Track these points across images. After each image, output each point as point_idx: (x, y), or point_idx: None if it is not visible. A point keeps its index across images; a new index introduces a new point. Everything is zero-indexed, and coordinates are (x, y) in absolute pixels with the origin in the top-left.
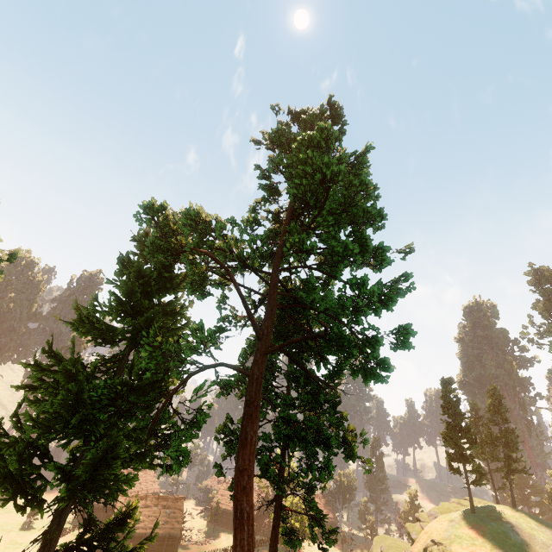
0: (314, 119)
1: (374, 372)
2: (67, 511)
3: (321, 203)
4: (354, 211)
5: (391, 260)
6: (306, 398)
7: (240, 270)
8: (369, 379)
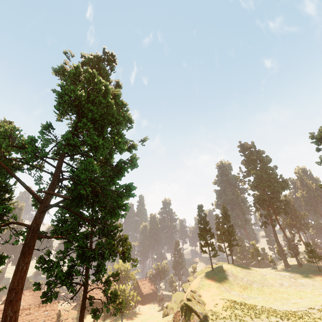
0: (91, 61)
1: (116, 212)
2: None
3: (87, 114)
4: (109, 118)
5: (124, 147)
6: (98, 231)
7: (30, 159)
8: (113, 217)
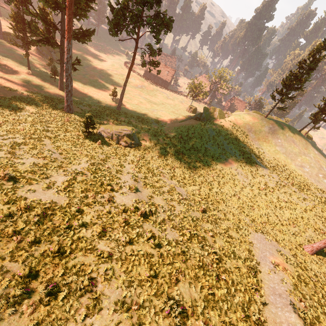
0: None
1: None
2: (63, 16)
3: None
4: None
5: None
6: None
7: None
8: None
